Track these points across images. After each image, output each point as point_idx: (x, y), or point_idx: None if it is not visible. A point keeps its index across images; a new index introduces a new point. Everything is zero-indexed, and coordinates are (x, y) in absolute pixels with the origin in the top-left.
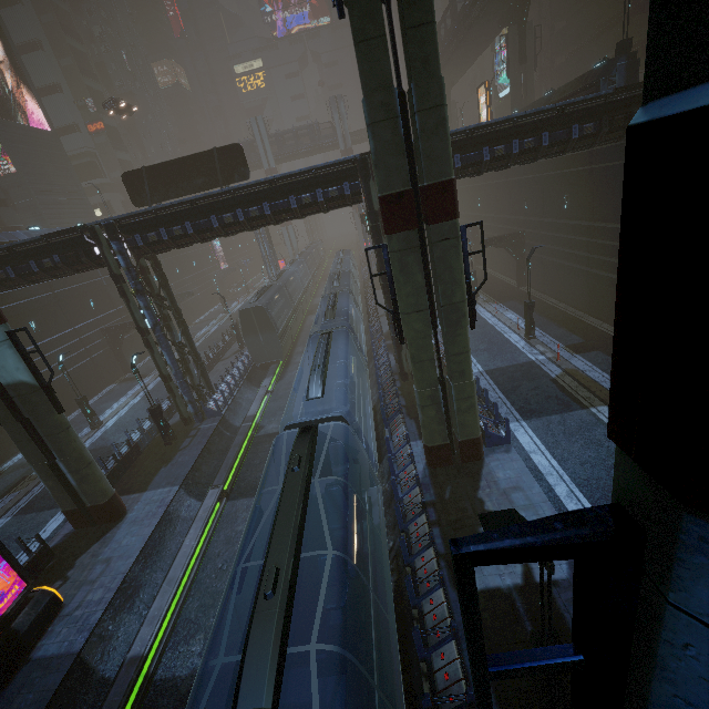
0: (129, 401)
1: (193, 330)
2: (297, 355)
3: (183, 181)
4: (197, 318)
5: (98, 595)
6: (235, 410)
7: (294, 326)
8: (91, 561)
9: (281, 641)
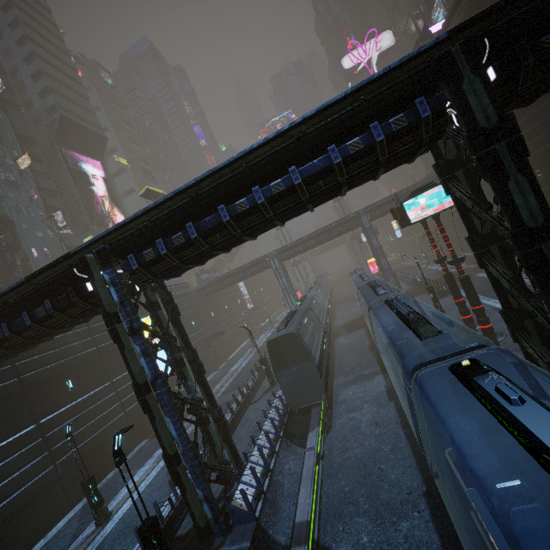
0: (149, 470)
1: (225, 367)
2: (339, 388)
3: None
4: (230, 354)
5: None
6: (274, 501)
7: (327, 352)
8: None
9: None
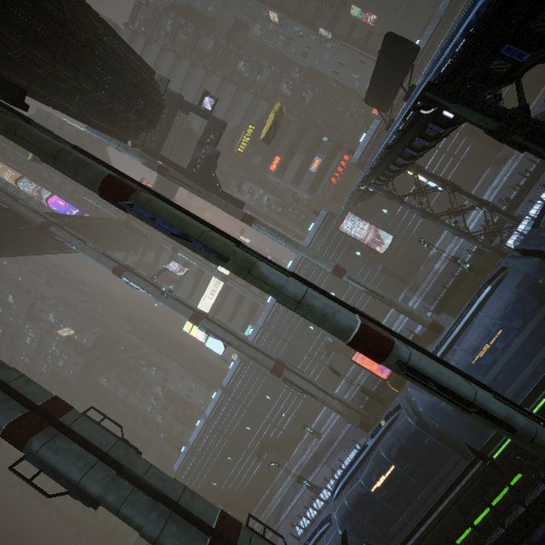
0: None
1: None
2: None
3: (387, 85)
4: None
5: None
6: (541, 241)
7: None
8: None
9: (341, 487)
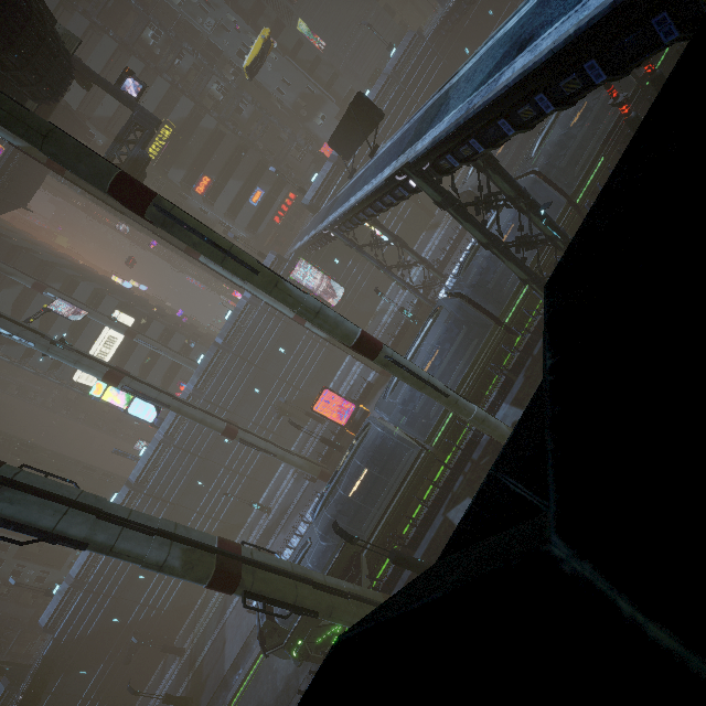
0: None
1: None
2: None
3: (353, 135)
4: None
5: (376, 415)
6: None
7: None
8: (379, 395)
9: (321, 506)
